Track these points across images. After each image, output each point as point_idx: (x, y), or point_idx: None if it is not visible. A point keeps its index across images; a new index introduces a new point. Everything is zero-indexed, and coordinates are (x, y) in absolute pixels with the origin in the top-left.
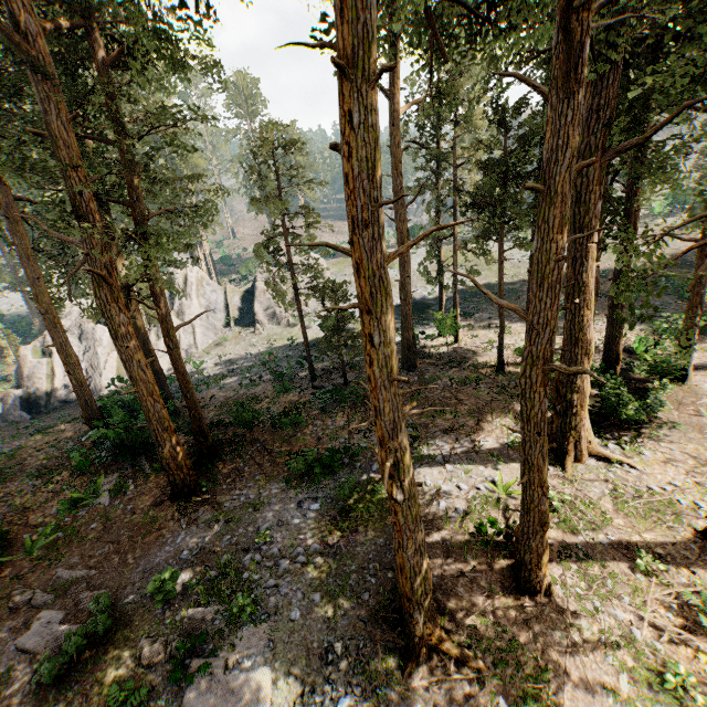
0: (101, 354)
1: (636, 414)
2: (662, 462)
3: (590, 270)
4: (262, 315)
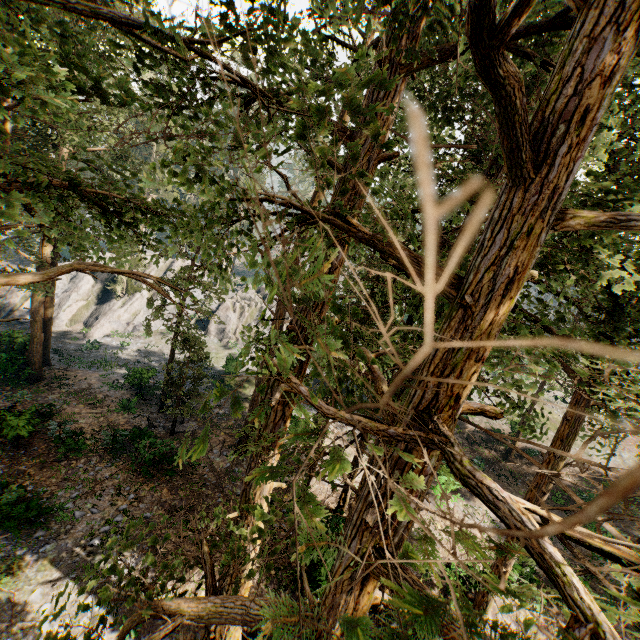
0: (72, 298)
1: None
2: None
3: (259, 488)
4: (214, 326)
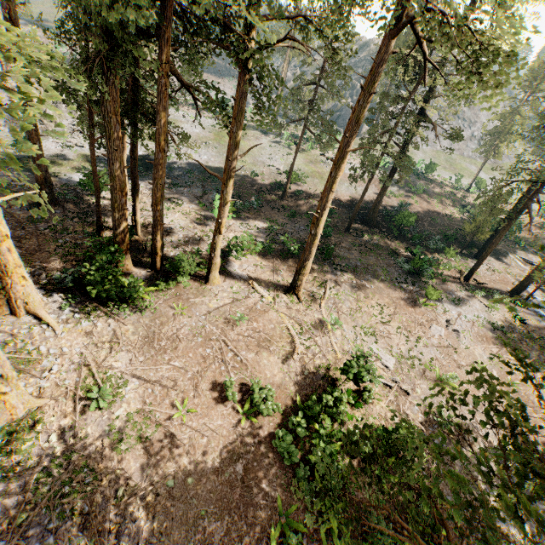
0: None
1: (102, 294)
2: (86, 332)
3: None
4: None
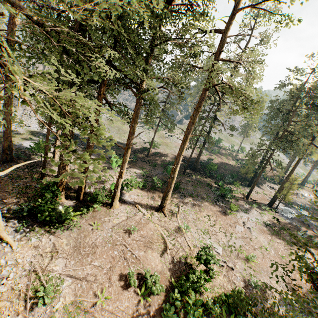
0: None
1: (47, 218)
2: (34, 246)
3: None
4: None
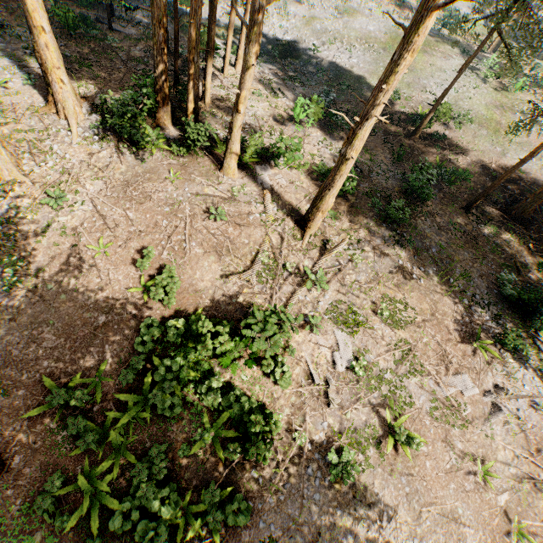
0: None
1: (116, 127)
2: (90, 153)
3: None
4: None
